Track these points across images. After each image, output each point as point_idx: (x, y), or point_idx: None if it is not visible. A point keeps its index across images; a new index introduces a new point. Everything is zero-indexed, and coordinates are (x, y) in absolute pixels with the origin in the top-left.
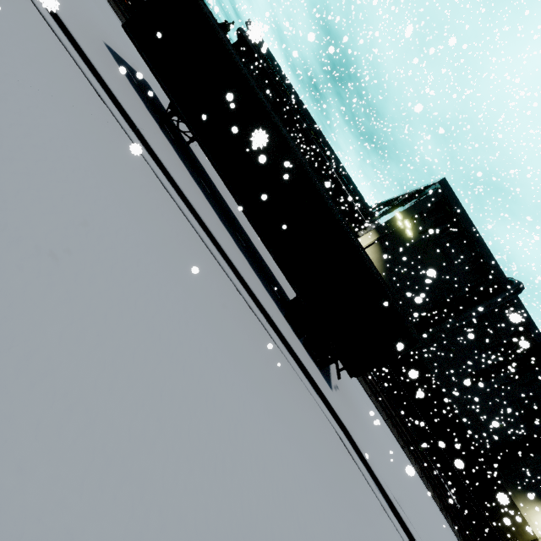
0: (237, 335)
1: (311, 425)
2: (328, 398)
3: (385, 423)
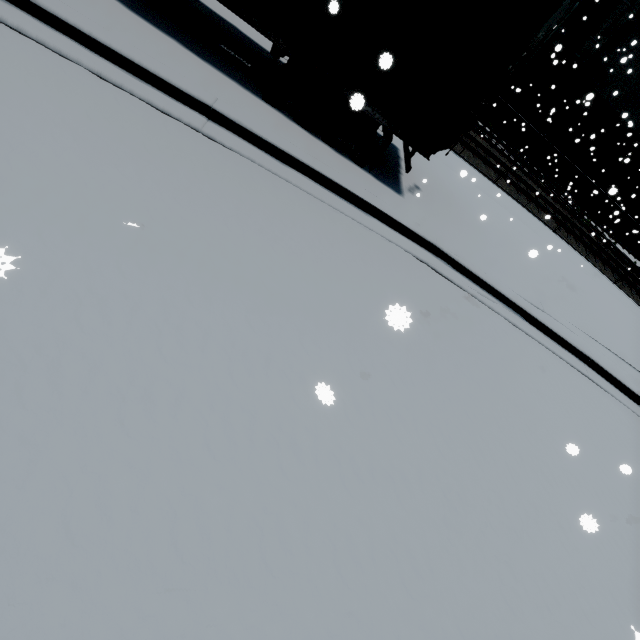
0: (86, 168)
1: (348, 269)
2: (387, 212)
3: (524, 211)
